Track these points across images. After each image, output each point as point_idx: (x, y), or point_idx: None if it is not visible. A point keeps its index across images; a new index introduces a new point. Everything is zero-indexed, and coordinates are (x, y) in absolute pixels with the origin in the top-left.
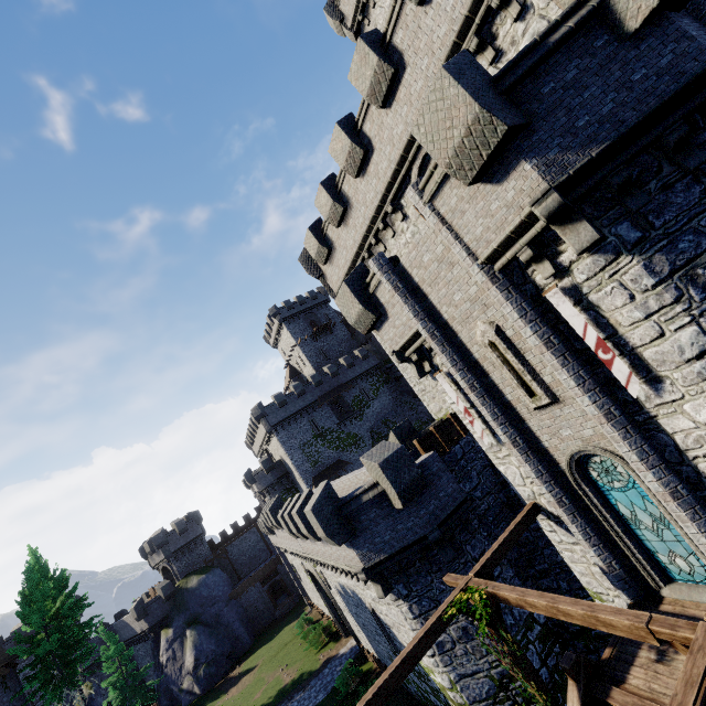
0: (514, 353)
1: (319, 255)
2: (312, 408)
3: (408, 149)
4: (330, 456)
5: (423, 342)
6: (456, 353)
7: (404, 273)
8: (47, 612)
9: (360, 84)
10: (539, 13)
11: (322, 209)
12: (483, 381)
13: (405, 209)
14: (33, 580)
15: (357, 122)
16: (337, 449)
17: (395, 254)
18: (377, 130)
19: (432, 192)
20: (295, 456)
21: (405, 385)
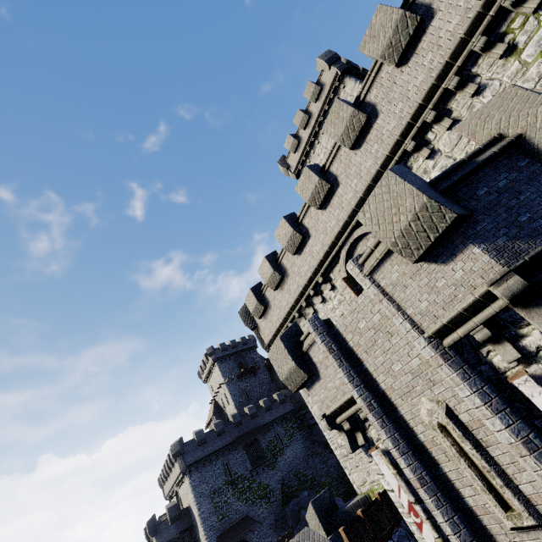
0: (473, 444)
1: (256, 310)
2: (228, 450)
3: (339, 237)
4: (238, 509)
5: (357, 410)
6: (397, 430)
7: (338, 335)
8: None
9: (303, 193)
10: (446, 155)
11: (264, 275)
12: (432, 470)
13: (333, 281)
14: None
15: (299, 218)
16: (246, 501)
17: (322, 316)
18: (314, 223)
19: (373, 266)
20: (203, 505)
21: (317, 434)
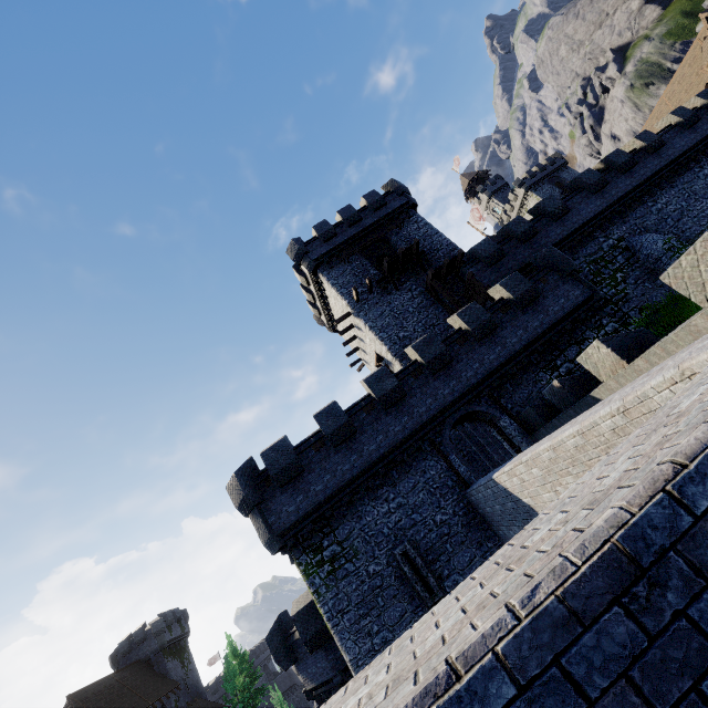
0: None
1: None
2: None
3: None
4: None
5: None
6: None
7: None
8: (236, 687)
9: None
10: None
11: None
12: None
13: None
14: (228, 665)
15: None
16: None
17: None
18: None
19: None
20: None
21: None
